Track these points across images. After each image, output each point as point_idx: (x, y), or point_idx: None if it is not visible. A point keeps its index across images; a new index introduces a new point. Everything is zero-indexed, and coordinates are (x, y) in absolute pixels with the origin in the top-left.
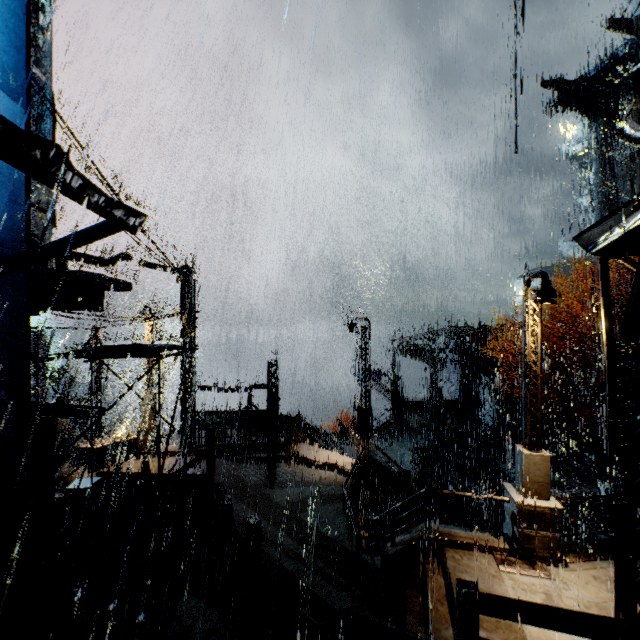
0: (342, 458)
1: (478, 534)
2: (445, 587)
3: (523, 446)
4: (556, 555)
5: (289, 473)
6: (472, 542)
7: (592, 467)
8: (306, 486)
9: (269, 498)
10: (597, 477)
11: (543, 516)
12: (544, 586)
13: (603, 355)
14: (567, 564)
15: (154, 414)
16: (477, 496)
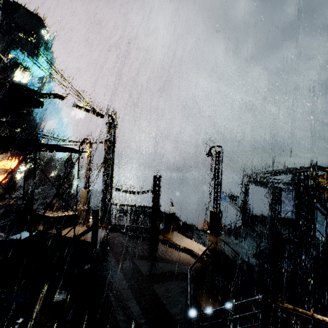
0: (198, 246)
1: None
2: None
3: None
4: None
5: (158, 250)
6: None
7: None
8: (166, 262)
9: (137, 267)
10: None
11: None
12: None
13: None
14: None
15: (87, 201)
16: None
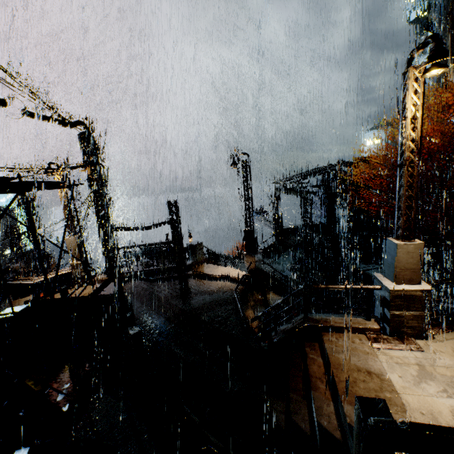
0: (236, 271)
1: (351, 319)
2: (324, 366)
3: (395, 238)
4: (424, 330)
5: (193, 286)
6: (346, 326)
7: (426, 260)
8: (206, 294)
9: (176, 306)
10: (429, 267)
11: (414, 298)
12: (416, 358)
13: (450, 166)
14: (433, 336)
15: (80, 253)
16: (350, 287)
